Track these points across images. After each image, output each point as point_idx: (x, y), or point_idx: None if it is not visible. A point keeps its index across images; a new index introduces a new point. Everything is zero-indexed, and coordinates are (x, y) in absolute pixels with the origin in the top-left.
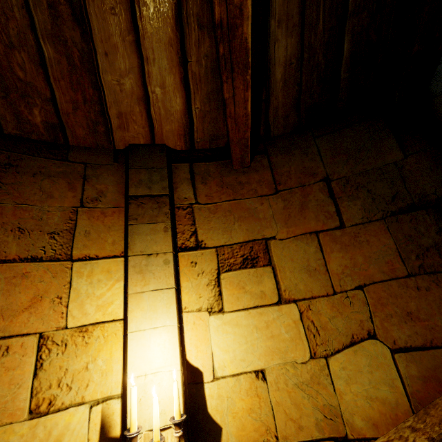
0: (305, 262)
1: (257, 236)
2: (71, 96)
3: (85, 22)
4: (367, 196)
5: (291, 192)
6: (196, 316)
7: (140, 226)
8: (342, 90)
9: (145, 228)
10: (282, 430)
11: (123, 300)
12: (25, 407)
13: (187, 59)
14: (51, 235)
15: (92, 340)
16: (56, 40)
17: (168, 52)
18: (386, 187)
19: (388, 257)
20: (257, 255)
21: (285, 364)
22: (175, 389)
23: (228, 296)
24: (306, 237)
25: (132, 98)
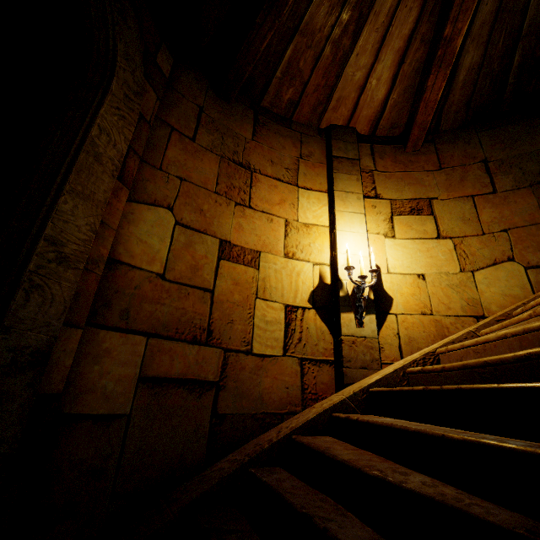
0: (461, 215)
1: (422, 196)
2: (318, 81)
3: (358, 35)
4: (518, 172)
5: (453, 169)
6: (375, 237)
7: (341, 174)
8: (507, 93)
9: (344, 176)
10: (436, 308)
11: (330, 215)
12: (282, 251)
13: (404, 61)
14: (286, 169)
15: (312, 232)
16: (335, 45)
17: (394, 56)
18: (535, 165)
19: (530, 211)
20: (422, 208)
21: (440, 273)
22: (372, 256)
23: (398, 230)
24: (463, 199)
25: (354, 86)
